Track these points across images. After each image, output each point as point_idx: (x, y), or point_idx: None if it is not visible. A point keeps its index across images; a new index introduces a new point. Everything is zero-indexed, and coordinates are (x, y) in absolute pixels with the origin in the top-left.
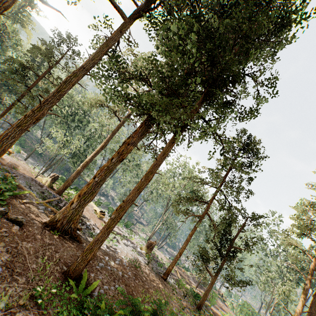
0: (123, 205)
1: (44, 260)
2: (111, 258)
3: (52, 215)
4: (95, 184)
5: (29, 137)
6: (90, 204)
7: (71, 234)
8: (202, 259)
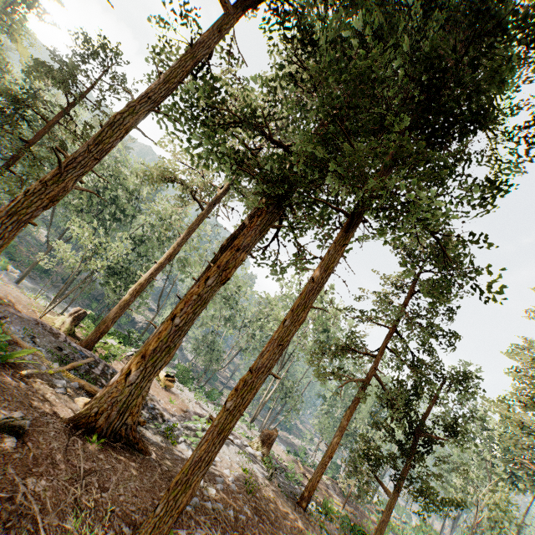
0: (250, 379)
1: (79, 520)
2: (207, 479)
3: (84, 397)
4: (174, 331)
5: (24, 241)
6: None
7: (126, 438)
8: (369, 461)
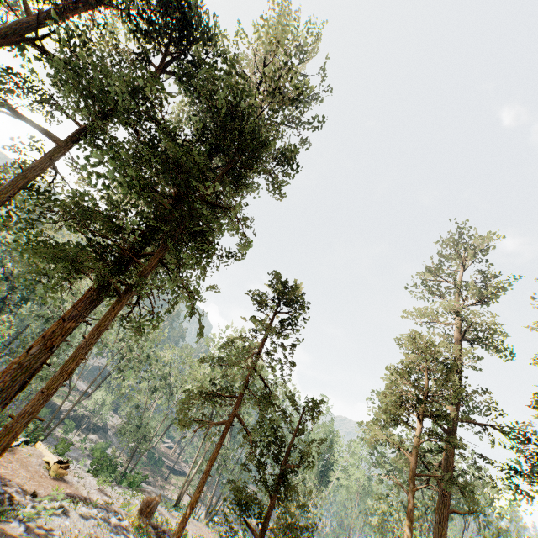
0: (12, 424)
1: None
2: None
3: None
4: None
5: None
6: (37, 452)
7: None
8: (239, 505)
